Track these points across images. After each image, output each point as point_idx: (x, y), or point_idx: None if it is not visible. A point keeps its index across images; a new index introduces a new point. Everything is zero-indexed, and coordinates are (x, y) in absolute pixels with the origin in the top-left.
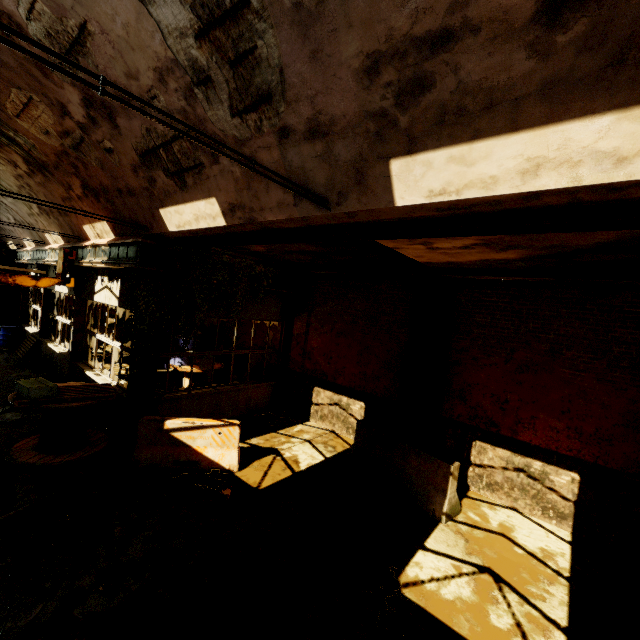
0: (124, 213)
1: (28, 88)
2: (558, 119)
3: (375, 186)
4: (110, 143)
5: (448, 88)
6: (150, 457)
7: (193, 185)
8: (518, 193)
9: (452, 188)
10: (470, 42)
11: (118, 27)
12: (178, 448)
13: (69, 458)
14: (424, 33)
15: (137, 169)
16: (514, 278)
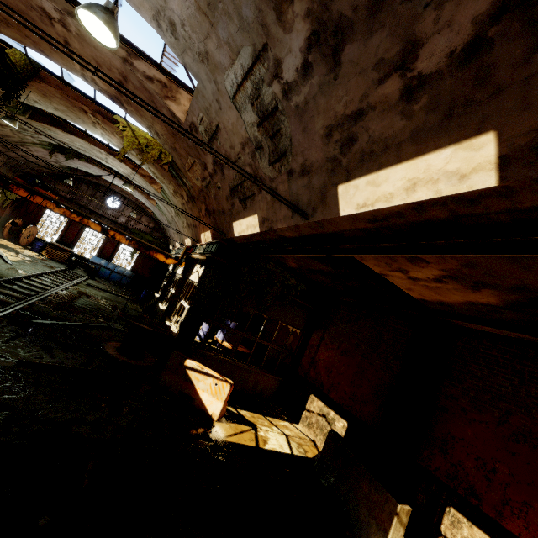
0: (218, 225)
1: (194, 156)
2: (422, 153)
3: (330, 203)
4: (220, 184)
5: (364, 140)
6: (168, 380)
7: (249, 207)
8: (406, 204)
9: (369, 202)
10: (372, 114)
11: (230, 125)
12: (186, 383)
13: (128, 360)
14: (350, 113)
15: (228, 198)
16: (515, 334)
